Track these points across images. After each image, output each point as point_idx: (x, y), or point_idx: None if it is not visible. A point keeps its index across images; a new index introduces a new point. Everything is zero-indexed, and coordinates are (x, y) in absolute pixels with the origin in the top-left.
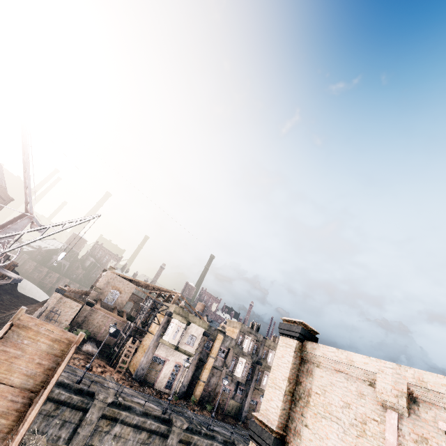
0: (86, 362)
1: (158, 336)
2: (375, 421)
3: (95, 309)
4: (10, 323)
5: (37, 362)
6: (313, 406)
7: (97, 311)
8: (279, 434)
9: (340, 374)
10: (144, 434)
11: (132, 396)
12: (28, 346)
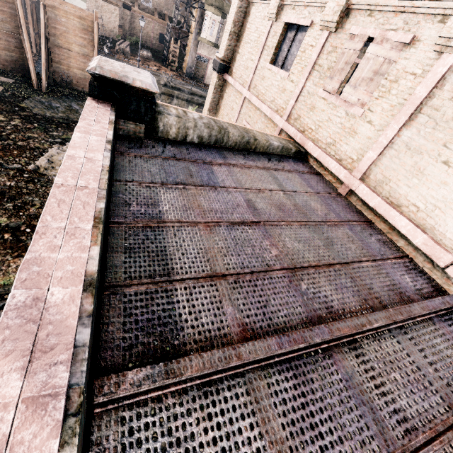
0: (143, 63)
1: (196, 34)
2: (263, 33)
3: (135, 14)
4: (41, 3)
5: (80, 36)
6: (244, 38)
7: (138, 16)
8: (225, 62)
9: (261, 6)
10: (195, 106)
11: (183, 85)
12: (67, 24)
